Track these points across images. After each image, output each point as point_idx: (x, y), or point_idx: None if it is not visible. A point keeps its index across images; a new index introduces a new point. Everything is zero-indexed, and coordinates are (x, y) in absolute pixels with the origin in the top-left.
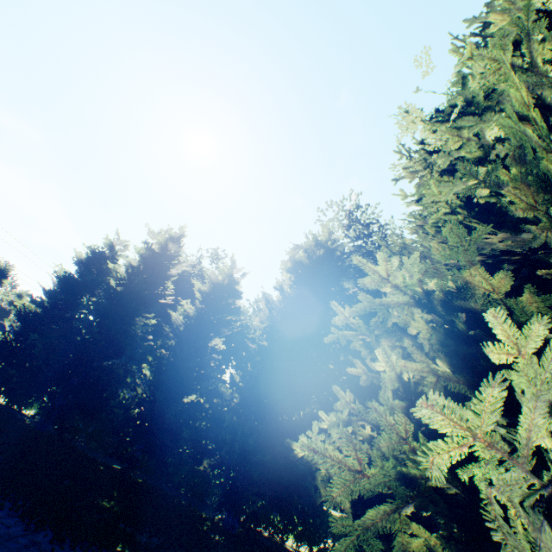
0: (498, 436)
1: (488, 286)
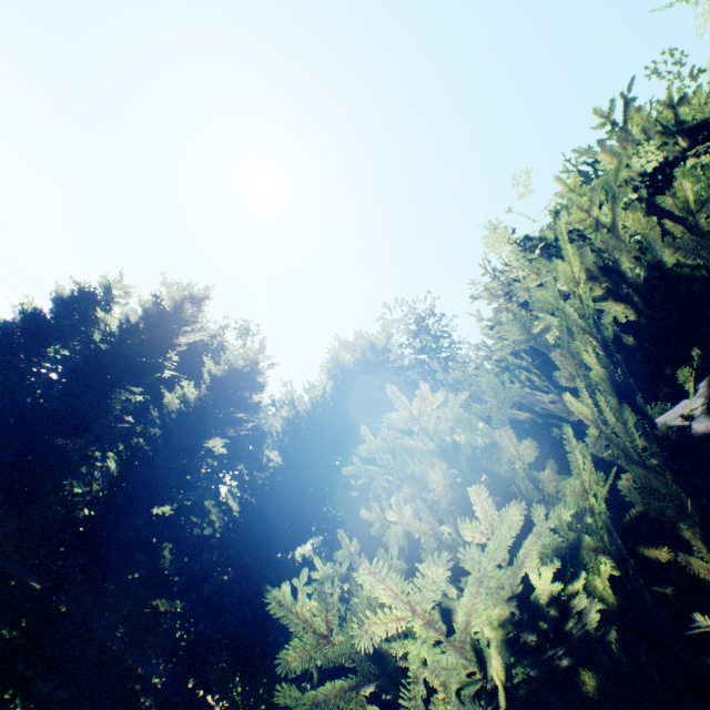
0: (439, 616)
1: (515, 452)
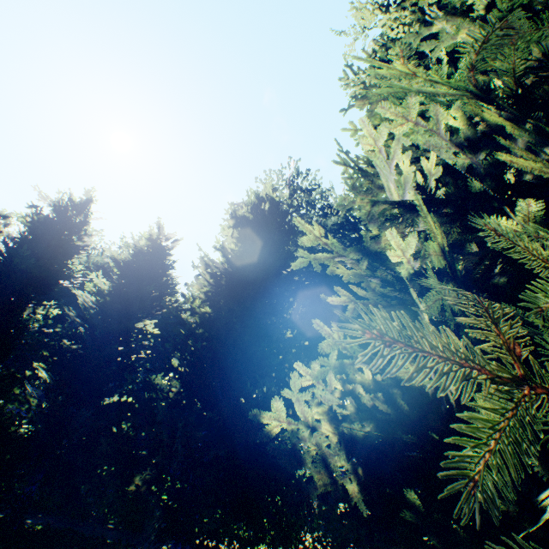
0: None
1: None
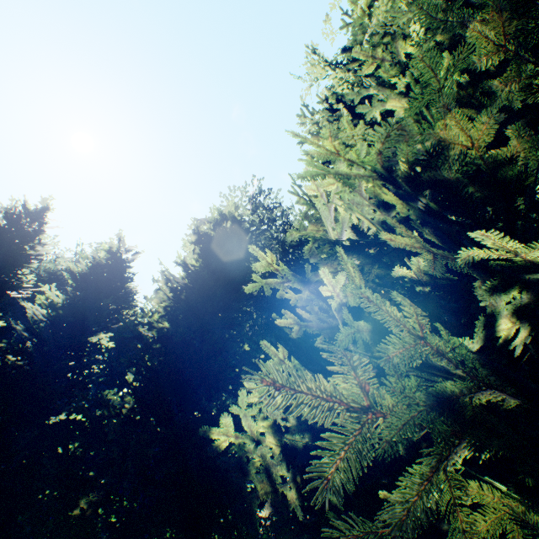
0: None
1: (467, 140)
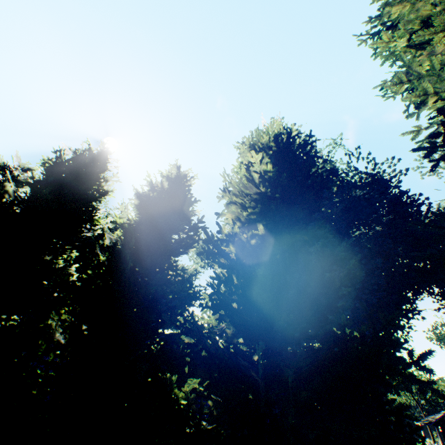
0: None
1: None
